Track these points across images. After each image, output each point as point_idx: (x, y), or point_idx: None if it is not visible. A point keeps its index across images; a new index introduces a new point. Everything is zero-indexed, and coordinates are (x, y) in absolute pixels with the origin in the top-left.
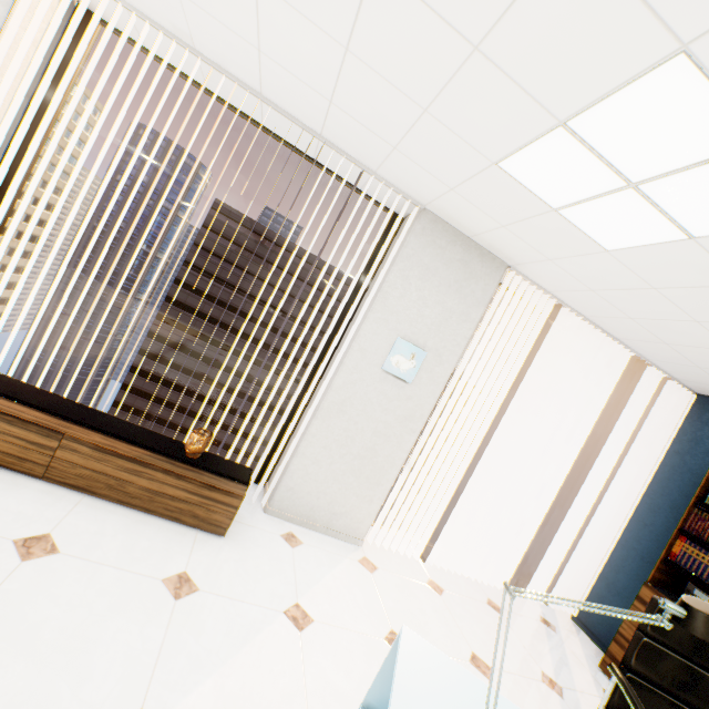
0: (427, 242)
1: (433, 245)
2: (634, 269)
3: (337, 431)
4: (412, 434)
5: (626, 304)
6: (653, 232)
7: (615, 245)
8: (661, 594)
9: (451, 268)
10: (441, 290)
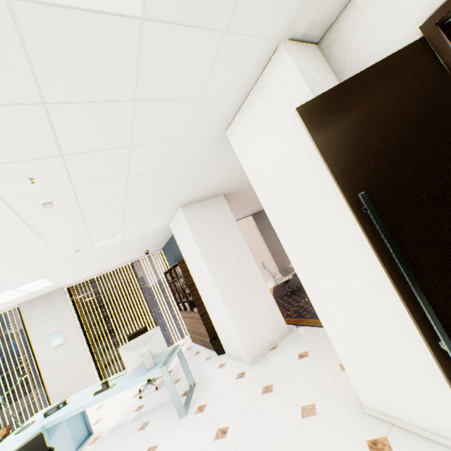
0: (29, 309)
1: (33, 308)
2: (67, 278)
3: (57, 377)
4: (84, 351)
5: (91, 272)
6: (46, 283)
7: (52, 283)
8: (180, 311)
9: (45, 306)
10: (49, 313)
